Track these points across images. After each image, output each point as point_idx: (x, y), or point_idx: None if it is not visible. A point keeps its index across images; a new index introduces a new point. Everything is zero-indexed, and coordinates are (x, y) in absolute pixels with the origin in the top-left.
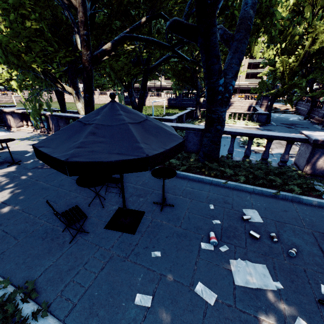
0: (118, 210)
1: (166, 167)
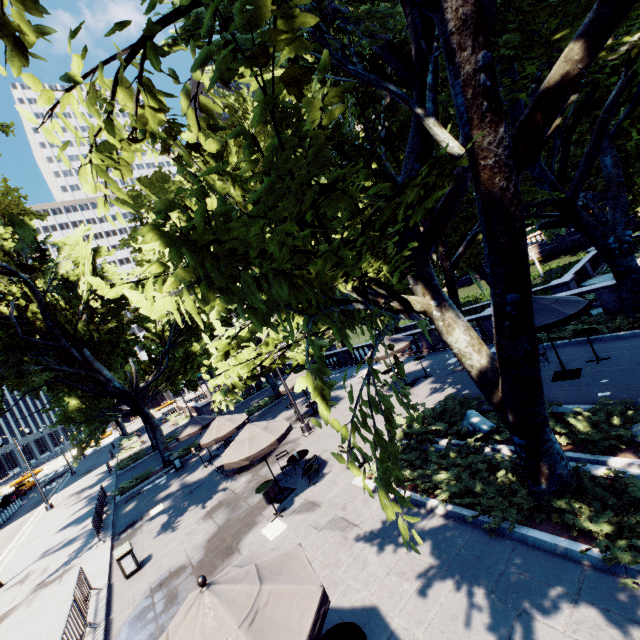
0: (554, 373)
1: (586, 328)
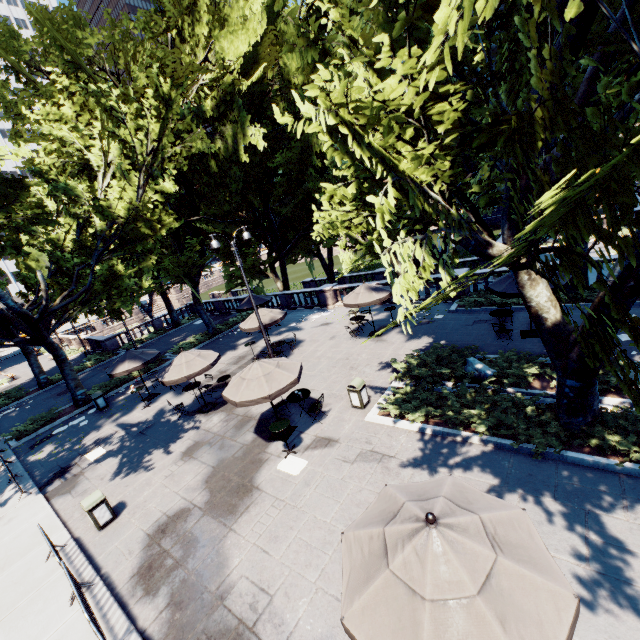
0: (520, 331)
1: None
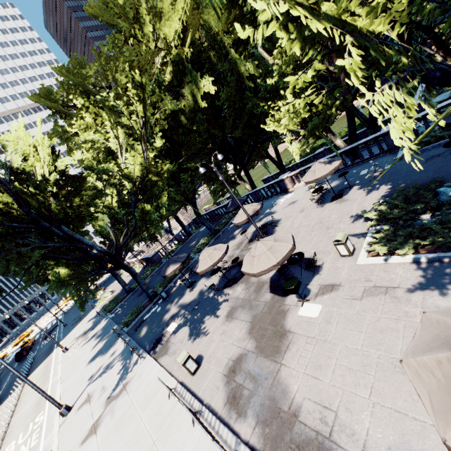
0: None
1: None
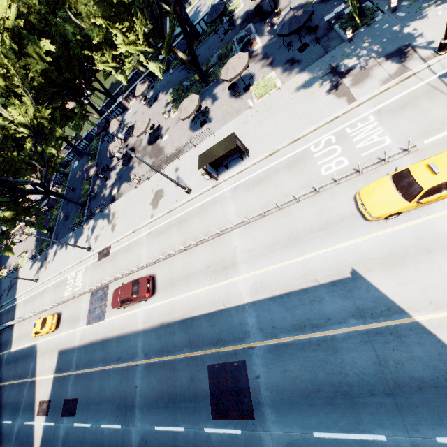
0: None
1: None
